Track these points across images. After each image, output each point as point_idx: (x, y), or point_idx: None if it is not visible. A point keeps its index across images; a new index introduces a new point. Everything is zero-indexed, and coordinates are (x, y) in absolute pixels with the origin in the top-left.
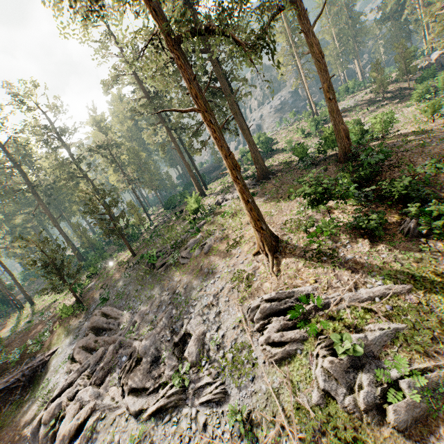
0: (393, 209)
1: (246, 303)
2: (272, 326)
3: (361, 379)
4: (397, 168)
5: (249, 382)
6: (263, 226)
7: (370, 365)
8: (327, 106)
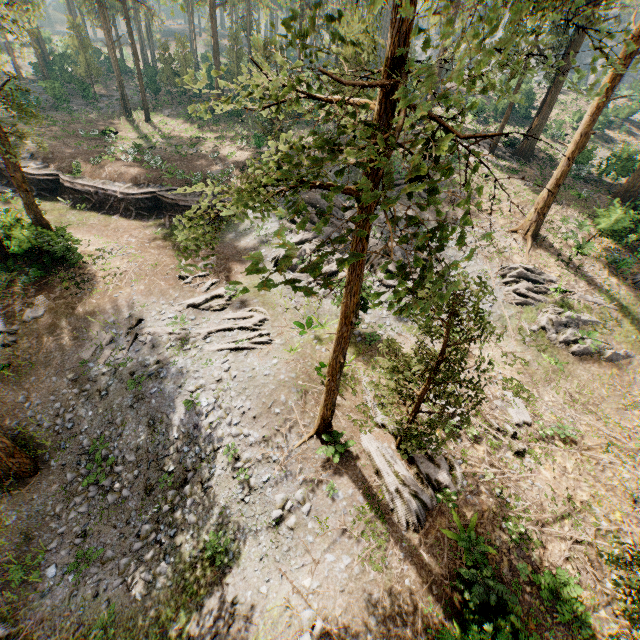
0: (635, 263)
1: (495, 263)
2: (523, 285)
3: (566, 331)
4: None
5: (488, 306)
6: (546, 214)
7: (573, 329)
8: None
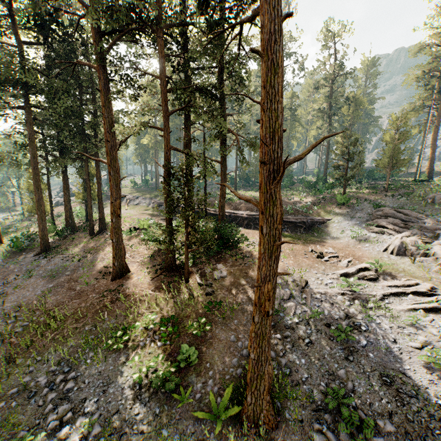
0: None
1: None
2: None
3: None
4: None
5: None
6: None
7: None
8: None
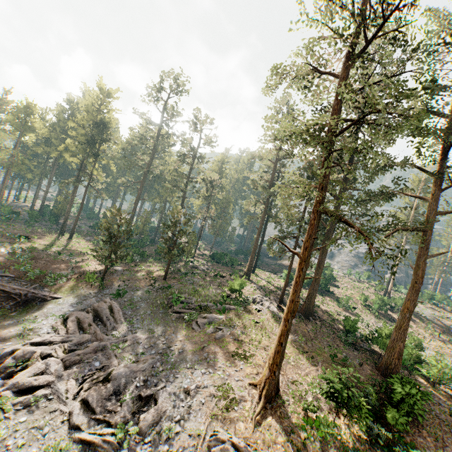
0: None
1: (215, 423)
2: None
3: None
4: (425, 434)
5: None
6: (276, 372)
7: None
8: (400, 318)
